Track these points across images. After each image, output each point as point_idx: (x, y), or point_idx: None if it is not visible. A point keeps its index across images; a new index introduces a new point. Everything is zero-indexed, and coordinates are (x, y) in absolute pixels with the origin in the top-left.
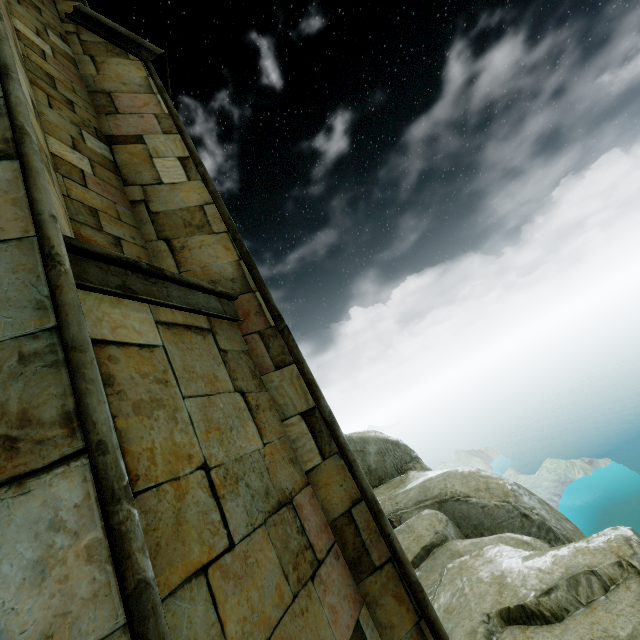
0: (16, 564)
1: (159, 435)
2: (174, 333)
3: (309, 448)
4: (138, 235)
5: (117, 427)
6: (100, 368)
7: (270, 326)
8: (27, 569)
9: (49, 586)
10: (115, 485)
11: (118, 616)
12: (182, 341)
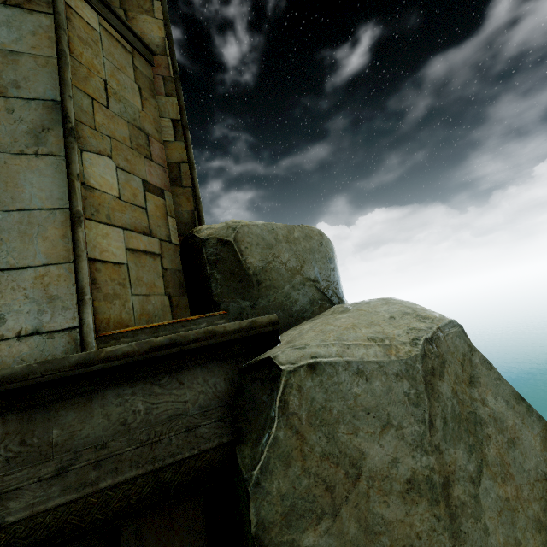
0: (27, 29)
1: (87, 53)
2: (108, 35)
3: (170, 133)
4: (108, 0)
5: (69, 34)
6: (66, 13)
7: (170, 76)
8: (30, 31)
9: (36, 38)
10: (61, 25)
11: (55, 55)
12: (112, 41)
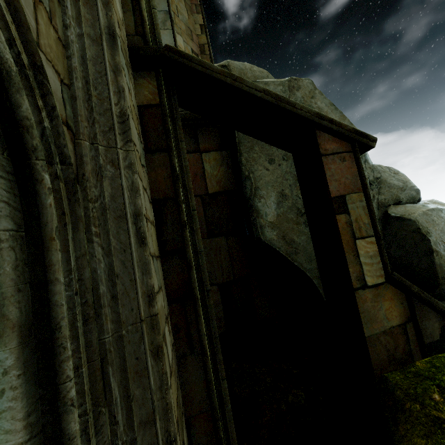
0: None
1: None
2: None
3: (199, 31)
4: None
5: None
6: None
7: (198, 4)
8: None
9: None
10: None
11: None
12: None
